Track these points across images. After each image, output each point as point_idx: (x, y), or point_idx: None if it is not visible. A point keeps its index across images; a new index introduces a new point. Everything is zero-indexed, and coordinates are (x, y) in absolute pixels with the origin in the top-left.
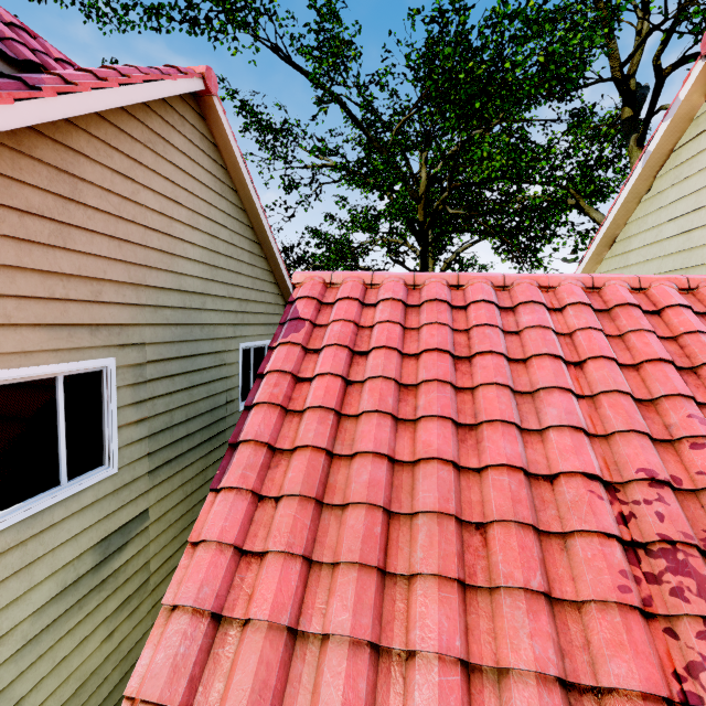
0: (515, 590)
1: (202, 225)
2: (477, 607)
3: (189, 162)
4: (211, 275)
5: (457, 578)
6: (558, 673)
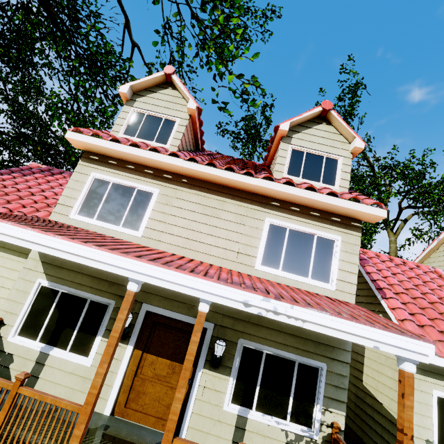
0: None
1: None
2: None
3: None
4: None
5: None
6: None
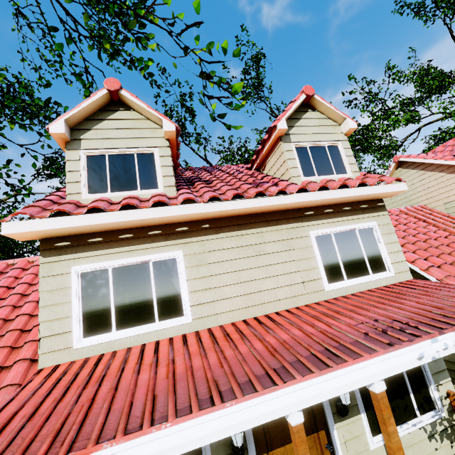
0: None
1: None
2: None
3: None
4: None
5: None
6: None
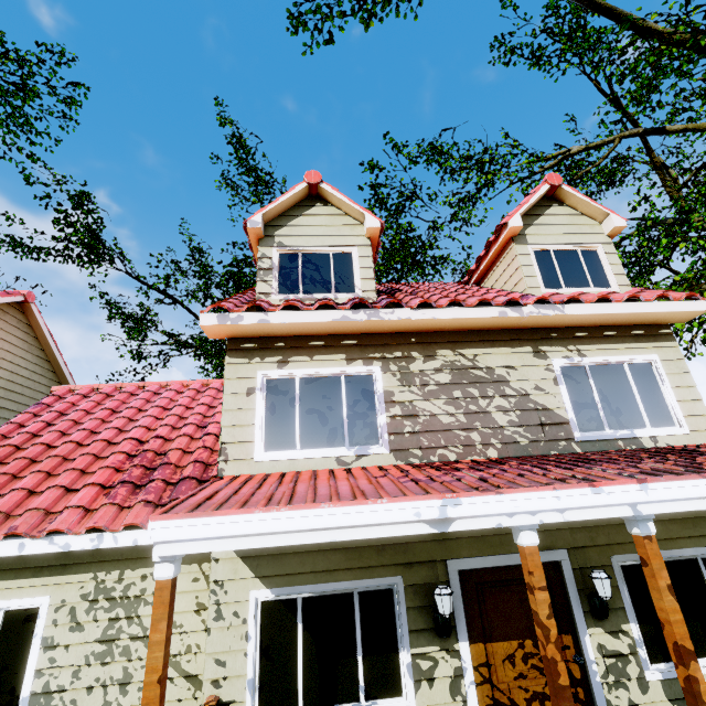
0: (70, 470)
1: (5, 365)
2: (52, 480)
3: (4, 333)
4: (4, 395)
5: (47, 471)
6: (66, 485)
